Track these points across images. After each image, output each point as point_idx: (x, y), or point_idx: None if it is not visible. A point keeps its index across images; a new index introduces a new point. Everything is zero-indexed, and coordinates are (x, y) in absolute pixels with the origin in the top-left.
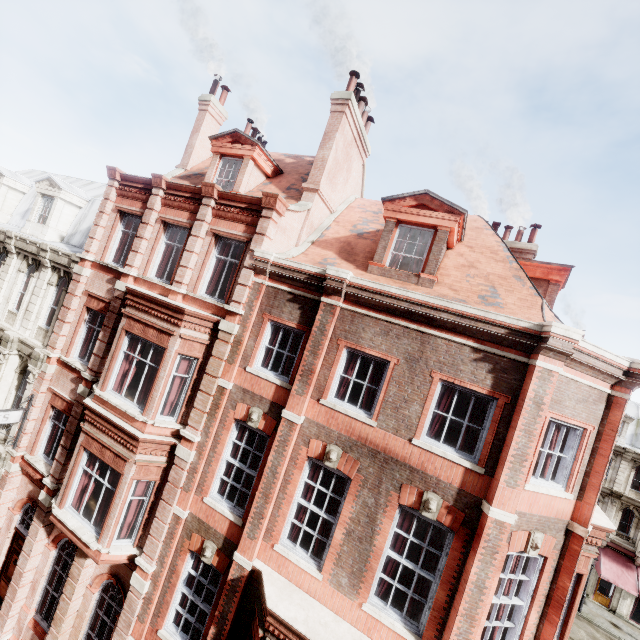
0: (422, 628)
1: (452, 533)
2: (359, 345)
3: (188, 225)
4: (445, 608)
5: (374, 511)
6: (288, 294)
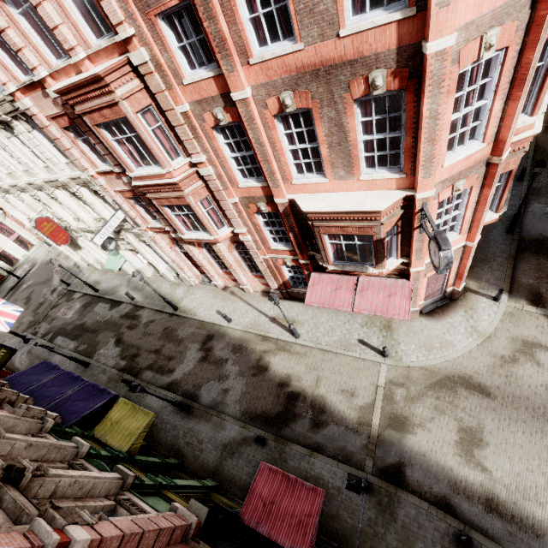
0: (402, 167)
1: (403, 92)
2: None
3: None
4: (413, 146)
5: (338, 119)
6: None
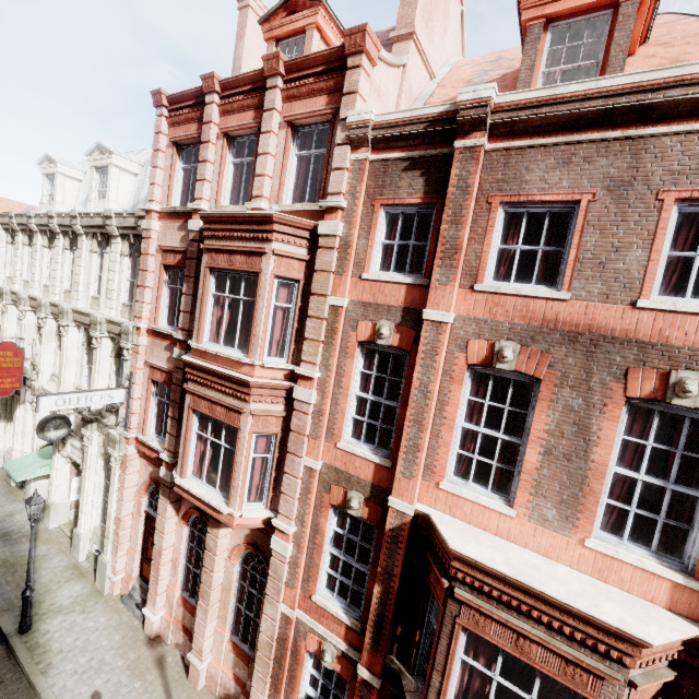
0: (692, 563)
1: None
2: (523, 193)
3: (255, 125)
4: None
5: (584, 415)
6: (402, 162)
